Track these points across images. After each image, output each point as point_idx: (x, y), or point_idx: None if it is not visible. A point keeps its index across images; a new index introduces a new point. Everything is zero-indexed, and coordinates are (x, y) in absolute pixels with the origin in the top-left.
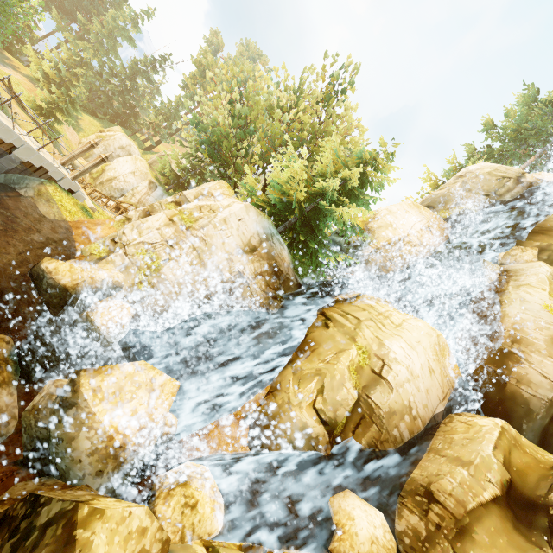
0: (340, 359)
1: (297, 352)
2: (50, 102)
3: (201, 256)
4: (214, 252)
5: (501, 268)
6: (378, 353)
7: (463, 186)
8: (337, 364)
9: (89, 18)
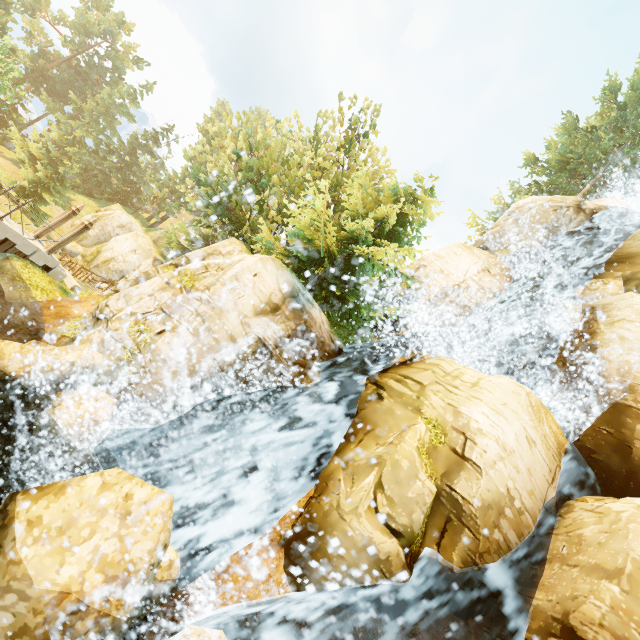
0: (405, 439)
1: (346, 437)
2: (35, 181)
3: (207, 322)
4: (224, 316)
5: (584, 306)
6: (454, 426)
7: (517, 221)
8: (401, 446)
9: (84, 99)
